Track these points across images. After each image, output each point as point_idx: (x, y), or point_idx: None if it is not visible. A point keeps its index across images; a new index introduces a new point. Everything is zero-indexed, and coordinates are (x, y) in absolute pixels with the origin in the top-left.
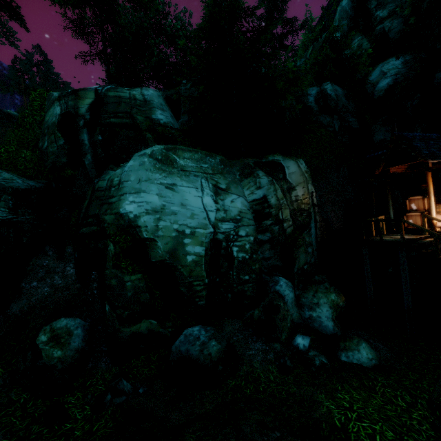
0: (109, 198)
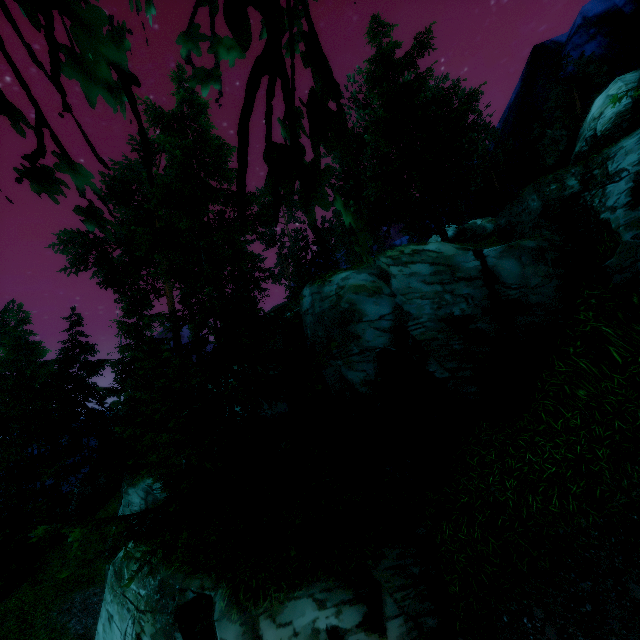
0: None
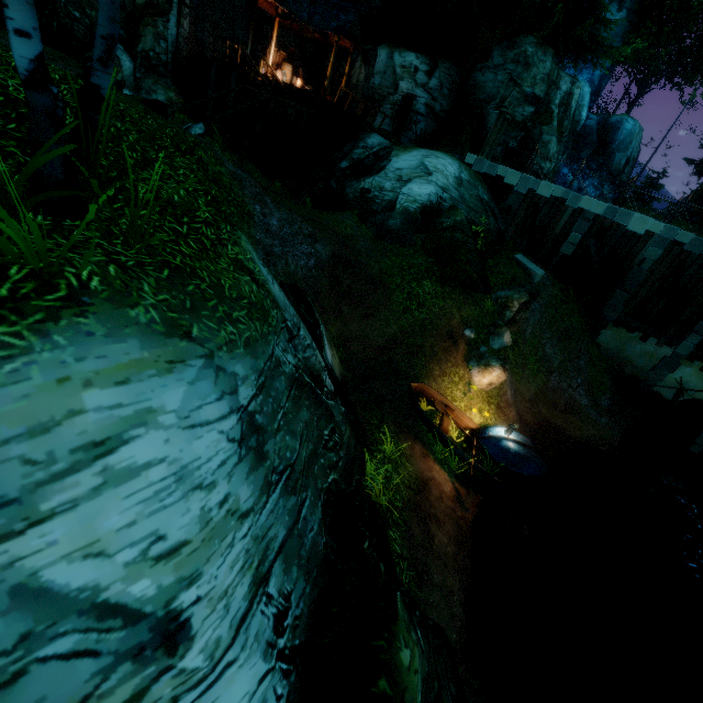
0: None
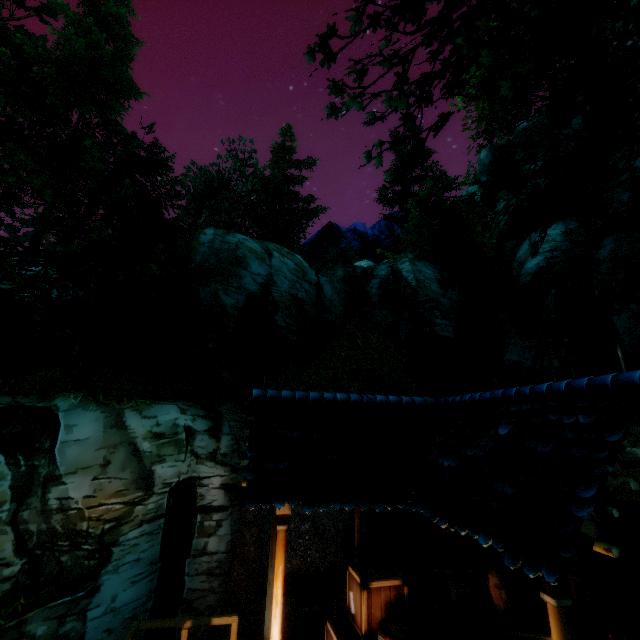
0: None
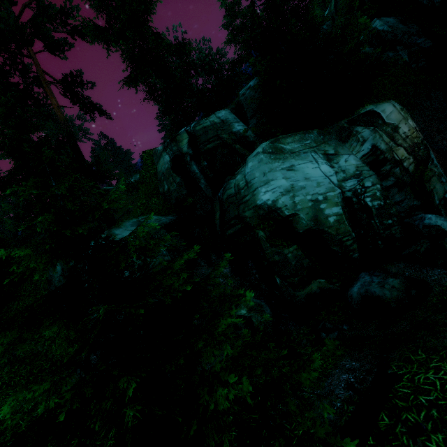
0: (242, 198)
